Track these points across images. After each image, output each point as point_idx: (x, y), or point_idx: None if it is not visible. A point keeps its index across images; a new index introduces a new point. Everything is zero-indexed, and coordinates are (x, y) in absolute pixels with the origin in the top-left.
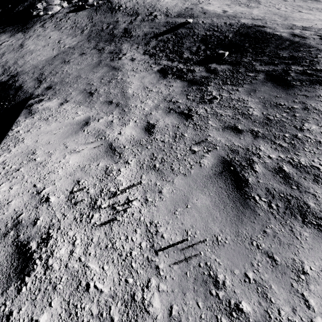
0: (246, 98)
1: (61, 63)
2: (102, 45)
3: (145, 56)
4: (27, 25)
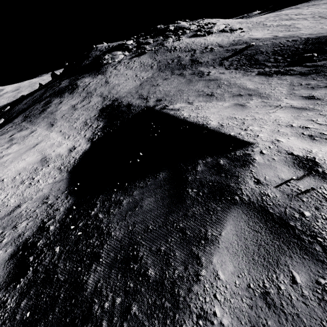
0: None
1: (152, 86)
2: (178, 71)
3: (230, 70)
4: (101, 70)
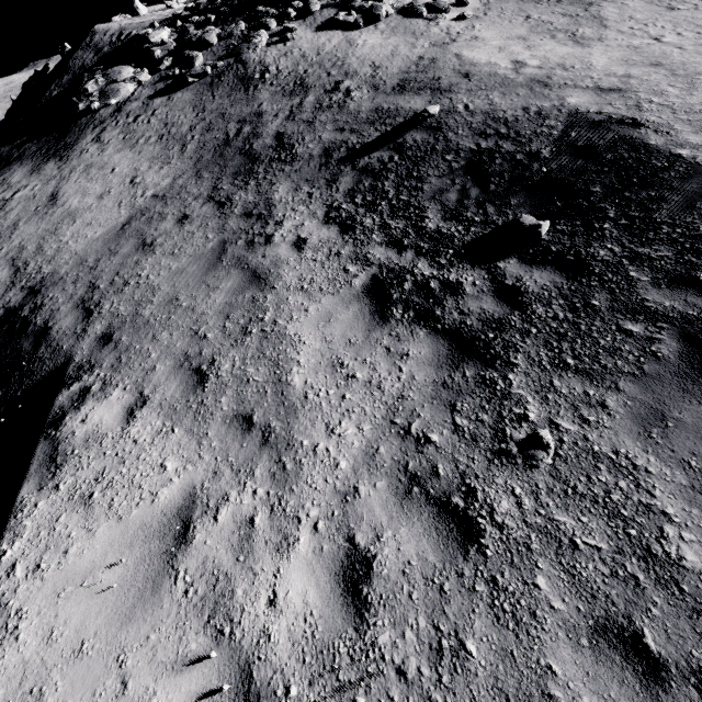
0: (641, 460)
1: (136, 249)
2: (227, 187)
3: (330, 228)
4: (67, 137)
